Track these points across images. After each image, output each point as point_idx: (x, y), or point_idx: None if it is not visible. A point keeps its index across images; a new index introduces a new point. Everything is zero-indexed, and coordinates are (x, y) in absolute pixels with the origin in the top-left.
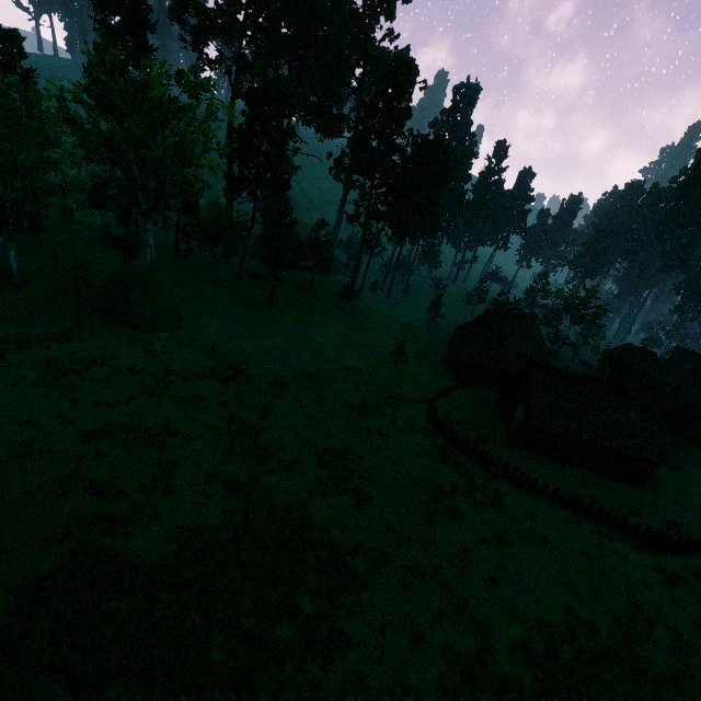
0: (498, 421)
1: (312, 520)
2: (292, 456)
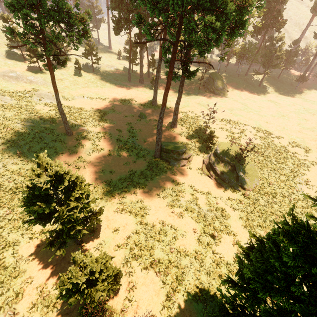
0: None
1: (289, 151)
2: (279, 135)
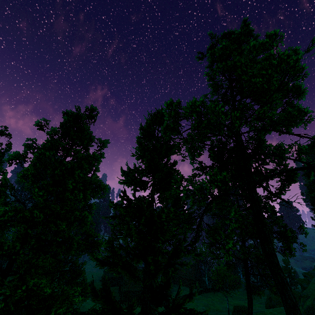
0: (118, 296)
1: None
2: None
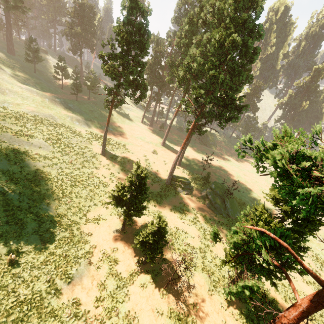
0: None
1: (259, 197)
2: (253, 185)
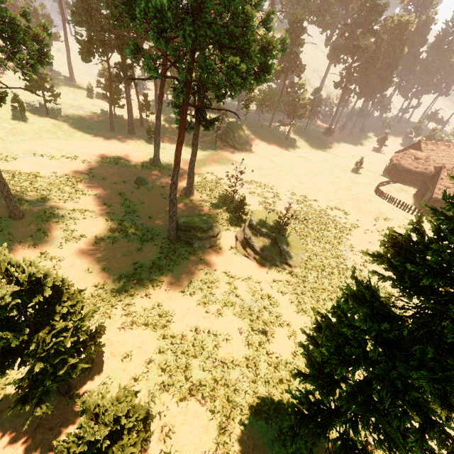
0: (415, 200)
1: (329, 214)
2: (316, 197)
